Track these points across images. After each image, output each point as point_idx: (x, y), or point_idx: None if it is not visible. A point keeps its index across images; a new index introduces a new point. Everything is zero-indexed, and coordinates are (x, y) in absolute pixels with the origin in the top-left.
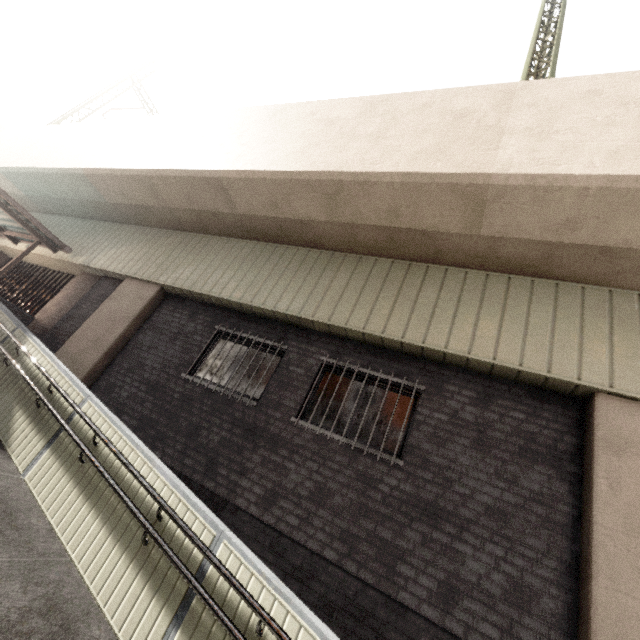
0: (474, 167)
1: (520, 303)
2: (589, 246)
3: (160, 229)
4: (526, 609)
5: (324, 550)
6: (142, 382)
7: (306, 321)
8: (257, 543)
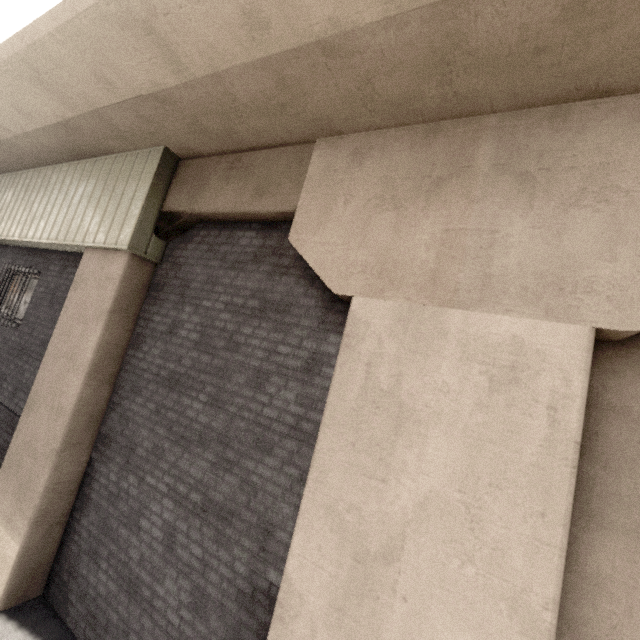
0: None
1: (75, 186)
2: (55, 125)
3: None
4: None
5: None
6: None
7: None
8: None
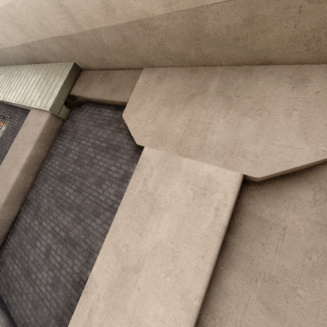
0: None
1: (31, 77)
2: (23, 45)
3: None
4: None
5: None
6: None
7: None
8: None
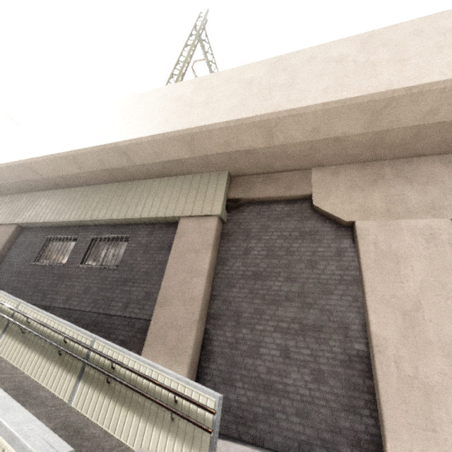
0: (115, 139)
1: (162, 189)
2: (171, 161)
3: (15, 194)
4: (149, 300)
5: (86, 308)
6: (12, 273)
7: (83, 222)
8: (62, 316)
